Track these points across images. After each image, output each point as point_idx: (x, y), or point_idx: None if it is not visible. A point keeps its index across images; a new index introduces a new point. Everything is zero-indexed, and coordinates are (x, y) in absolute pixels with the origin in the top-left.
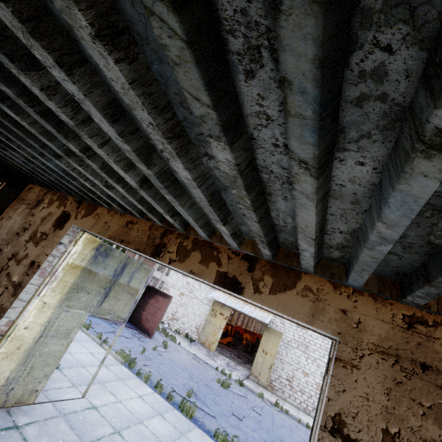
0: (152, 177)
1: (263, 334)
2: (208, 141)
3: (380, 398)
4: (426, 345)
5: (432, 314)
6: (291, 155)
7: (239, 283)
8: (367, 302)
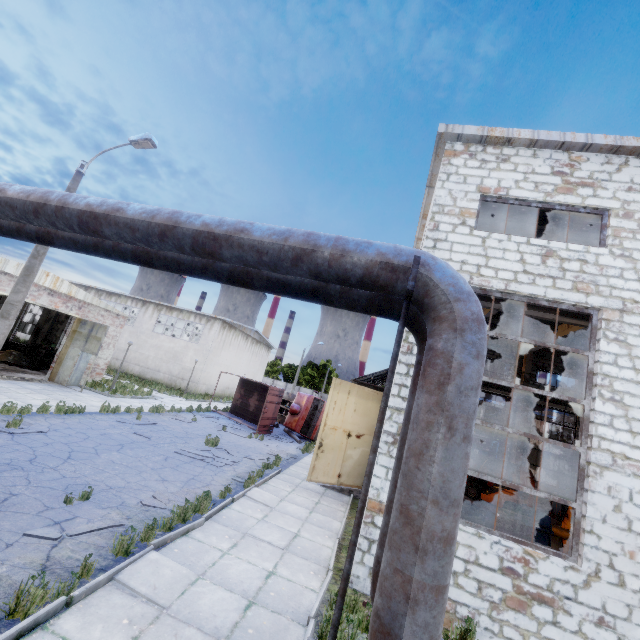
0: None
1: None
2: None
3: None
4: None
5: None
6: None
7: None
8: None
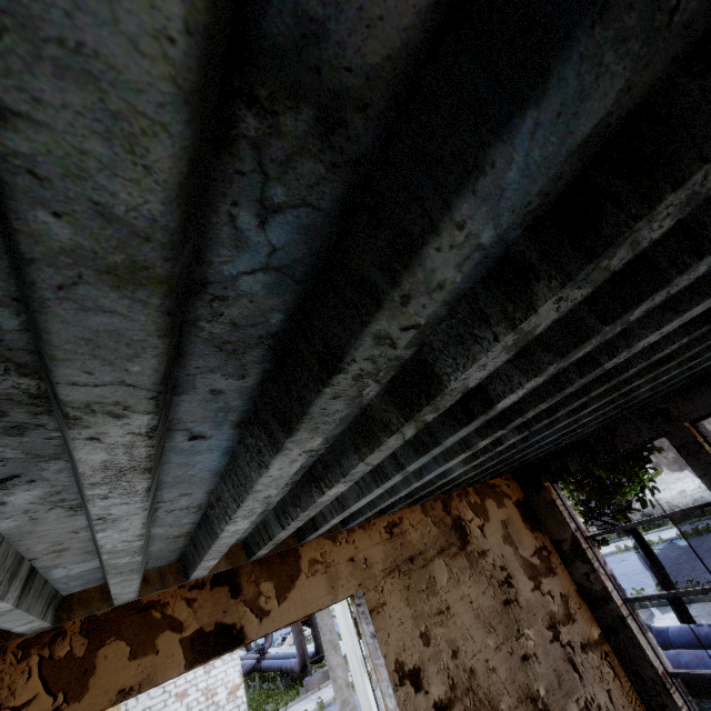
0: (128, 564)
1: None
2: (336, 486)
3: (407, 612)
4: (405, 541)
5: (396, 513)
6: (403, 471)
7: (232, 626)
8: (361, 535)
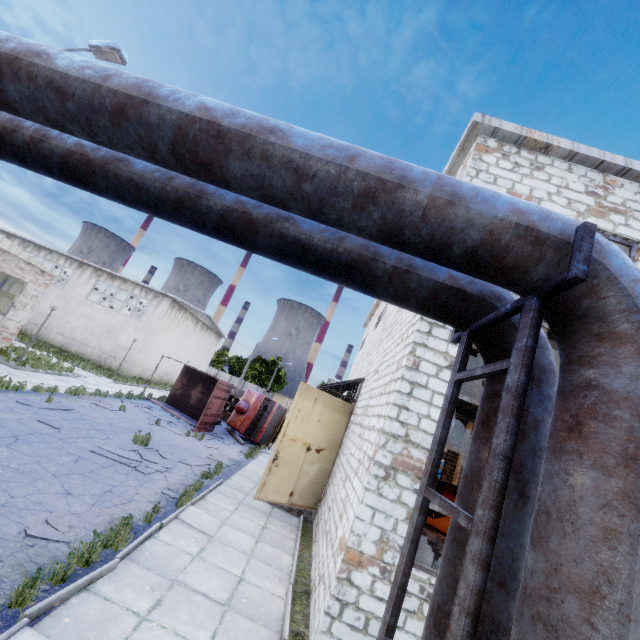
0: None
1: (345, 425)
2: None
3: None
4: None
5: None
6: None
7: None
8: None
